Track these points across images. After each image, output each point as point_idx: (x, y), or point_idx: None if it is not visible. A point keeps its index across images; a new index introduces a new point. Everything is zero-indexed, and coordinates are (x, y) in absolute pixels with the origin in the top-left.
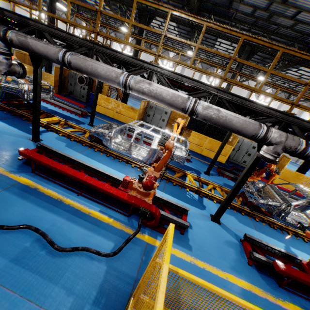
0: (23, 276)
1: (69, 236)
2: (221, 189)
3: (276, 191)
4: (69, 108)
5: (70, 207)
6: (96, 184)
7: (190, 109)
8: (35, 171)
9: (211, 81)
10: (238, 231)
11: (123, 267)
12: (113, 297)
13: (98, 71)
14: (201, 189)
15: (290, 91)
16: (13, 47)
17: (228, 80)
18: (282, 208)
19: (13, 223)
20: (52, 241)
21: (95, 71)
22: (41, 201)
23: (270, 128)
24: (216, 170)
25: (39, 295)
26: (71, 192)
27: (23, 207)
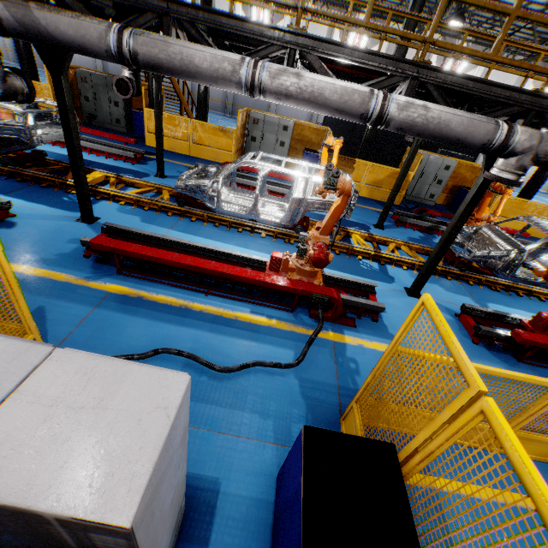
0: (197, 410)
1: (225, 352)
2: (409, 248)
3: (498, 234)
4: (108, 149)
5: (205, 313)
6: (234, 272)
7: (376, 114)
8: (122, 271)
9: (379, 48)
10: (449, 303)
11: (316, 376)
12: (319, 411)
13: (195, 64)
14: (381, 253)
15: (525, 46)
16: (2, 35)
17: (437, 44)
18: (510, 257)
19: (140, 349)
20: (209, 362)
21: (189, 65)
22: (159, 314)
23: (513, 125)
24: (391, 218)
25: (230, 425)
26: (194, 292)
27: (140, 326)
